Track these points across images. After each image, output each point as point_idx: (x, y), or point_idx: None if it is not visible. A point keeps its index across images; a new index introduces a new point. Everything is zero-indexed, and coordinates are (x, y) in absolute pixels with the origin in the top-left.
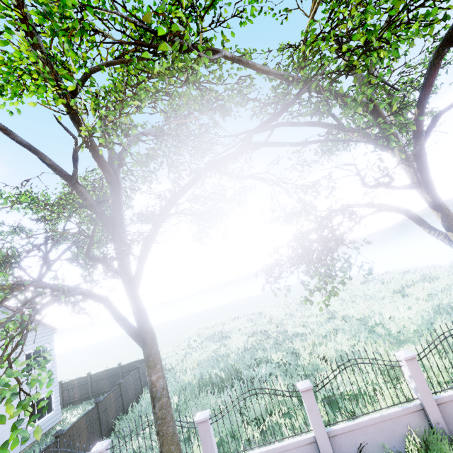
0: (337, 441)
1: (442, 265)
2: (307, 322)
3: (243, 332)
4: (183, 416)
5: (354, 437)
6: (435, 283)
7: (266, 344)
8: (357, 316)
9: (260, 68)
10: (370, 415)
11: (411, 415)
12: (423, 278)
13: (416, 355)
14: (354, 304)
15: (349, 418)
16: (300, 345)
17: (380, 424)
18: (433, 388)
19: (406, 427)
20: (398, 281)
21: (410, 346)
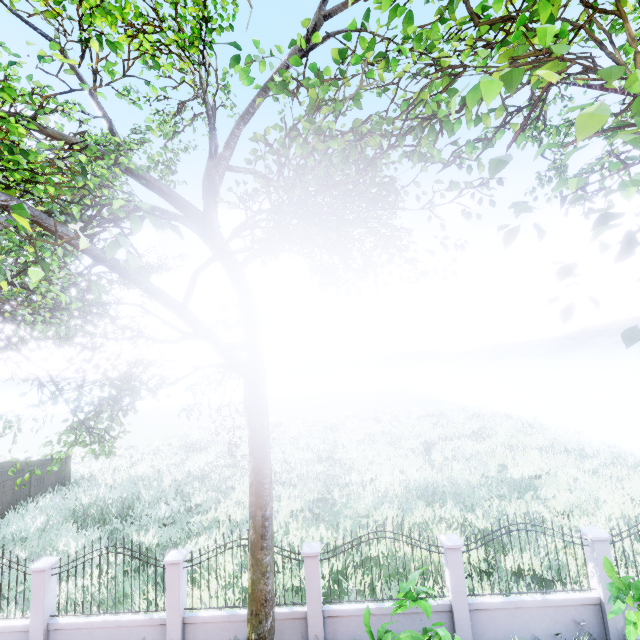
0: (58, 636)
1: (517, 419)
2: (294, 456)
3: (225, 448)
4: (14, 549)
5: (79, 636)
6: (477, 444)
7: (213, 475)
8: (348, 465)
9: (54, 135)
10: (109, 616)
11: (152, 627)
12: (476, 432)
13: (180, 561)
14: (366, 447)
15: (82, 614)
16: (244, 487)
17: (113, 629)
18: (192, 603)
19: (141, 639)
20: (451, 427)
21: (321, 529)
